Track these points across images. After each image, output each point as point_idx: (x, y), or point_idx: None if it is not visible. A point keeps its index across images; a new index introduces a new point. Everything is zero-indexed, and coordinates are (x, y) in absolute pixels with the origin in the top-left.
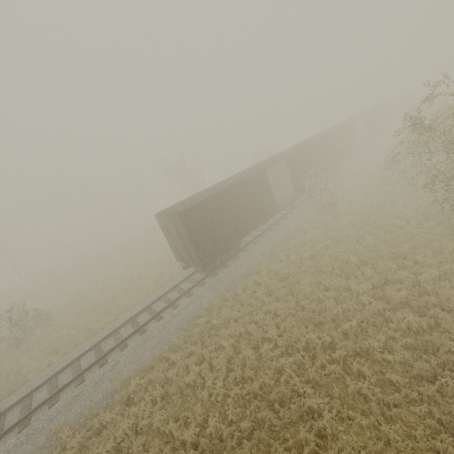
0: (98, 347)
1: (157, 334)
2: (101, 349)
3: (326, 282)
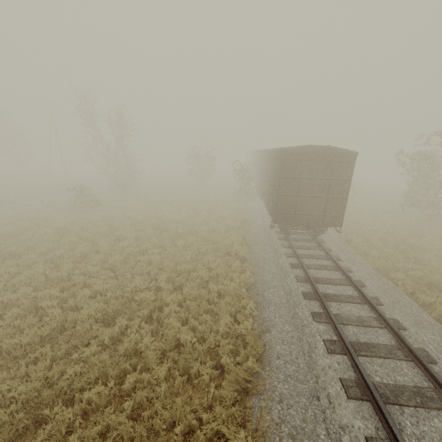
0: (356, 345)
1: (390, 299)
2: (367, 343)
3: (424, 240)
